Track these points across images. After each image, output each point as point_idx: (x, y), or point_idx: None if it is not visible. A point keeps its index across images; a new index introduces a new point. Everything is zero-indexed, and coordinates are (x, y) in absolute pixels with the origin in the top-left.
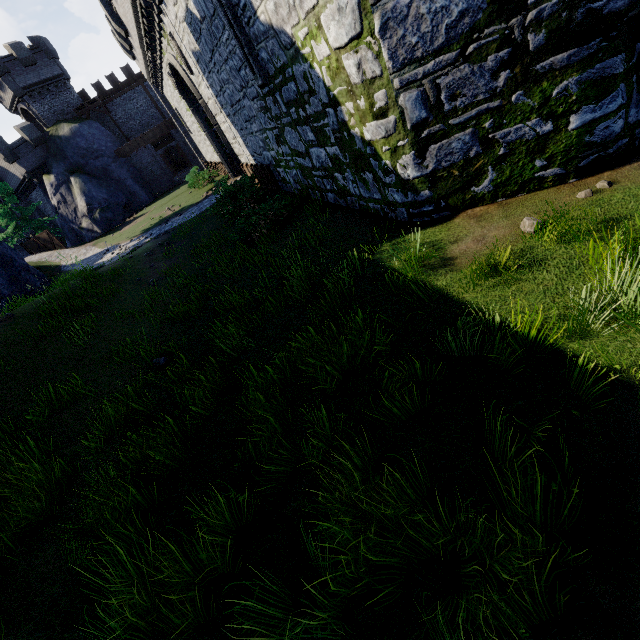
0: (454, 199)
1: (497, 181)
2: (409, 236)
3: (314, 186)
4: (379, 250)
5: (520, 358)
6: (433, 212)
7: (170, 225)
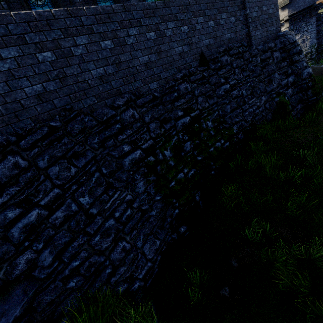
0: None
1: None
2: None
3: None
4: None
5: None
6: None
7: None
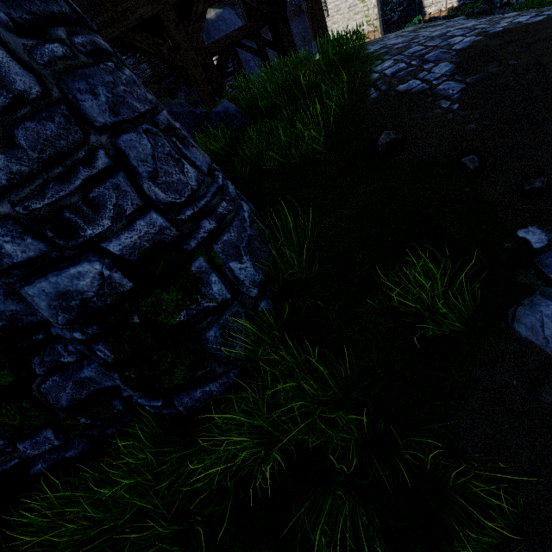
0: None
1: None
2: None
3: None
4: None
5: None
6: None
7: None
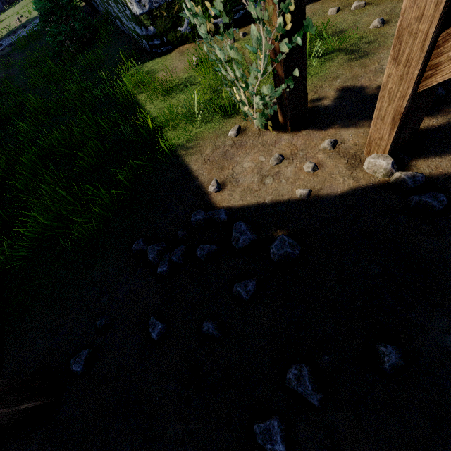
0: (171, 36)
1: (192, 24)
2: (146, 64)
3: (108, 11)
4: (127, 73)
5: (148, 141)
6: (161, 45)
7: (16, 37)
